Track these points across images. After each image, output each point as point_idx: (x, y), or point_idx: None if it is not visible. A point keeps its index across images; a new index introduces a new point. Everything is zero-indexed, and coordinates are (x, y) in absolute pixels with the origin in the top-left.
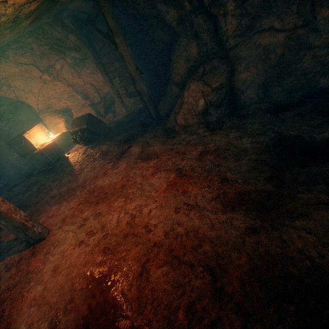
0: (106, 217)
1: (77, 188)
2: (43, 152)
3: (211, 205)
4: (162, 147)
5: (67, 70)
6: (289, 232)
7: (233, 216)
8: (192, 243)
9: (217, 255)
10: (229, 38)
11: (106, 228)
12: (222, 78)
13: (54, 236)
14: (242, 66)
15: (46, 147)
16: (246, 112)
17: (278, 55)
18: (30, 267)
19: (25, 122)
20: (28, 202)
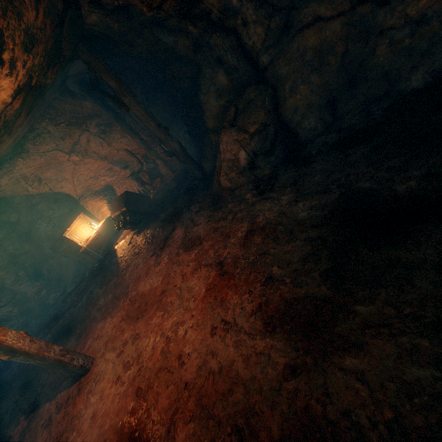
0: (143, 340)
1: (121, 297)
2: (89, 250)
3: (250, 324)
4: (206, 226)
5: (94, 141)
6: (336, 376)
7: (273, 343)
8: (223, 387)
9: (249, 408)
10: (259, 55)
11: (142, 358)
12: (261, 116)
13: (97, 367)
14: (287, 88)
15: (90, 242)
16: (308, 152)
17: (340, 54)
18: (75, 410)
19: (67, 214)
20: (78, 317)
